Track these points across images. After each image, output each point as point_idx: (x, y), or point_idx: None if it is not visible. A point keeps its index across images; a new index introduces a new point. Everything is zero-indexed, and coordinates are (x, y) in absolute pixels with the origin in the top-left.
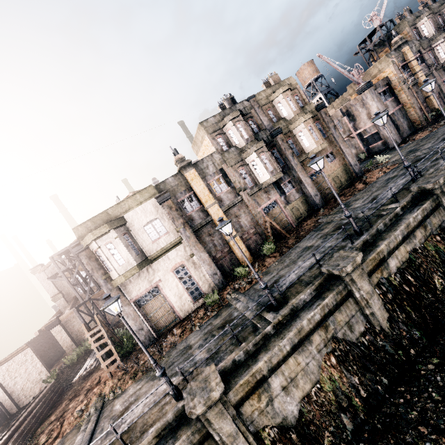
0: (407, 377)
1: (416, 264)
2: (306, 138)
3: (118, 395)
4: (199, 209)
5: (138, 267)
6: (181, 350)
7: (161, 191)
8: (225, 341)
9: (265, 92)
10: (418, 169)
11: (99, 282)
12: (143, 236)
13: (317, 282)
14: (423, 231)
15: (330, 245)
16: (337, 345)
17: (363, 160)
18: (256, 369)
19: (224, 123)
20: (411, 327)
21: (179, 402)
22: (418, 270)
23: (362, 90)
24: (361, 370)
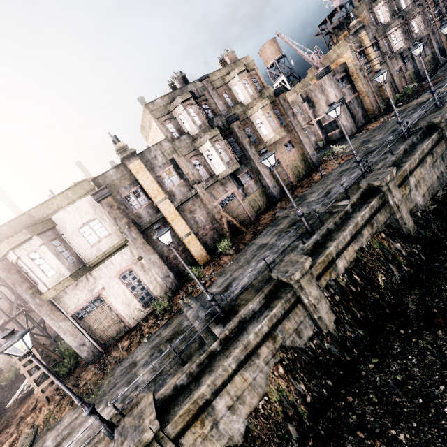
0: (350, 379)
1: (363, 263)
2: (264, 125)
3: (52, 427)
4: (147, 205)
5: (73, 277)
6: (125, 368)
7: (100, 186)
8: (167, 363)
9: (220, 71)
10: (368, 164)
11: (24, 298)
12: (79, 240)
13: (266, 289)
14: (370, 229)
15: (284, 244)
16: (285, 354)
17: (322, 148)
18: (198, 395)
19: (173, 106)
20: (355, 327)
21: (111, 441)
22: (364, 269)
23: (321, 76)
24: (307, 377)
